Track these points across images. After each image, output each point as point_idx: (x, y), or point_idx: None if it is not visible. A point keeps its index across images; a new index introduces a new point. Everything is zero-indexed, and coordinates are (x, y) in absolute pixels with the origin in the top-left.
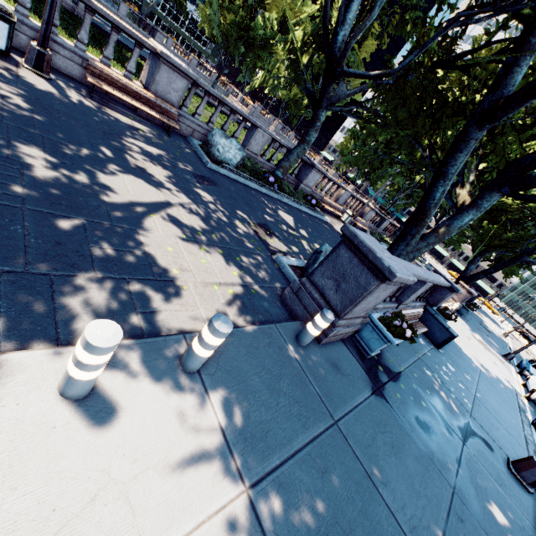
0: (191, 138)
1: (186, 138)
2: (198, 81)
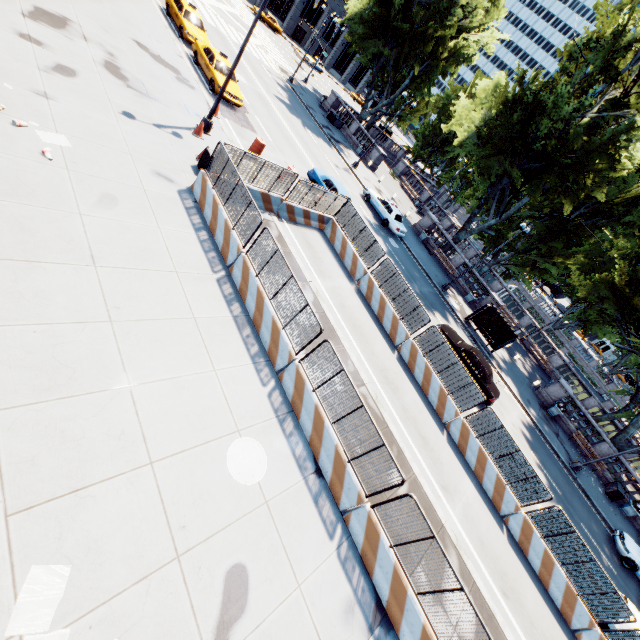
0: (552, 379)
1: (550, 378)
2: (568, 365)
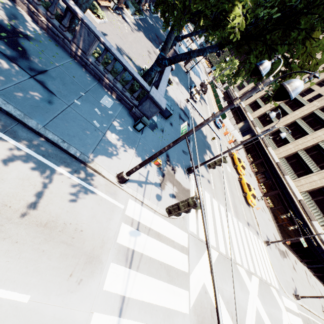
0: None
1: None
2: None
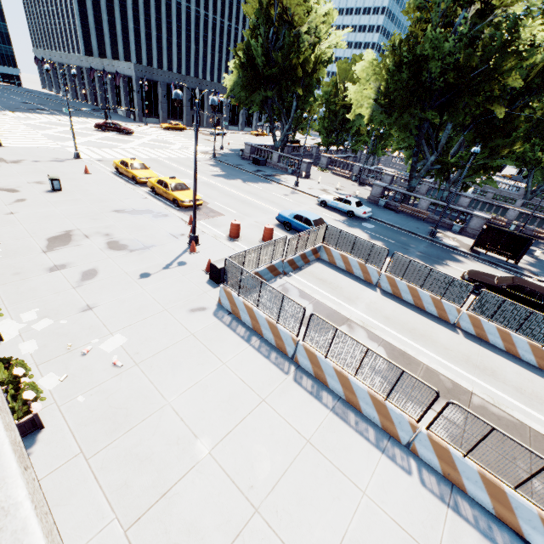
0: None
1: None
2: None
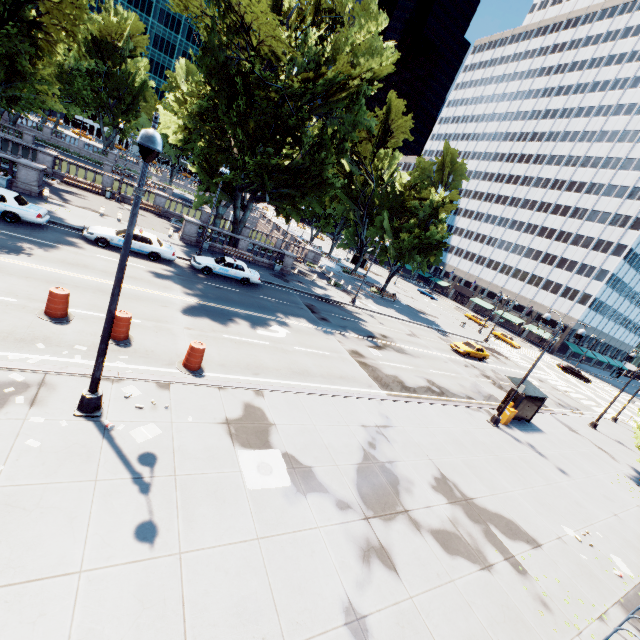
0: None
1: None
2: None
